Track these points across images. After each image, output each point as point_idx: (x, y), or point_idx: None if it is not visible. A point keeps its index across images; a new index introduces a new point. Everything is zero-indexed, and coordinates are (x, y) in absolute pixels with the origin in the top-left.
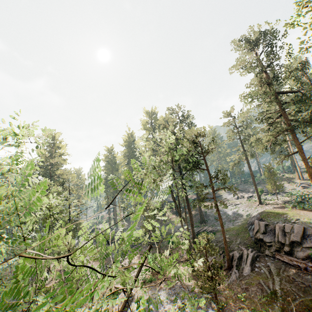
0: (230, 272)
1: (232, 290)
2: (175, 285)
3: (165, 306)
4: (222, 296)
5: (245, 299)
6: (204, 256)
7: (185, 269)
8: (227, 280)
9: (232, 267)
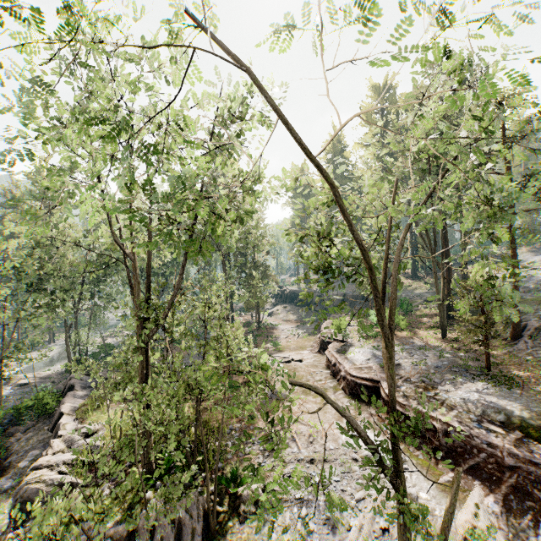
0: (515, 342)
1: (514, 356)
2: (414, 344)
3: (399, 355)
4: (494, 359)
5: (539, 365)
6: (464, 326)
7: (430, 334)
8: (508, 348)
9: (520, 337)
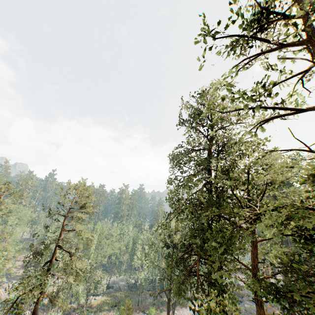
0: None
1: None
2: None
3: None
4: None
5: None
6: None
7: None
8: None
9: None
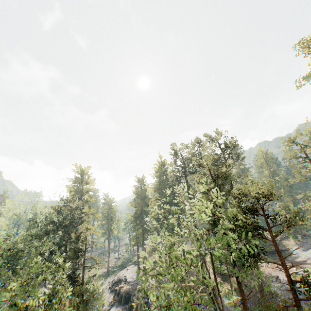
0: None
1: None
2: None
3: None
4: None
5: None
6: None
7: None
8: None
9: None
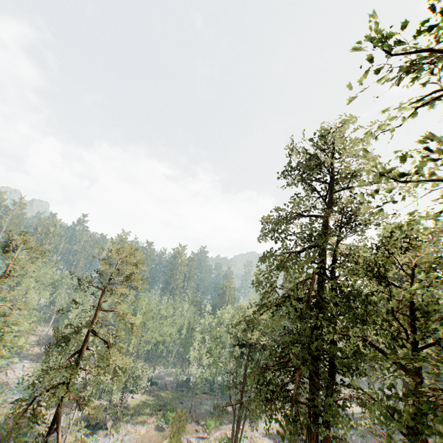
0: None
1: None
2: None
3: None
4: None
5: None
6: None
7: None
8: None
9: None
